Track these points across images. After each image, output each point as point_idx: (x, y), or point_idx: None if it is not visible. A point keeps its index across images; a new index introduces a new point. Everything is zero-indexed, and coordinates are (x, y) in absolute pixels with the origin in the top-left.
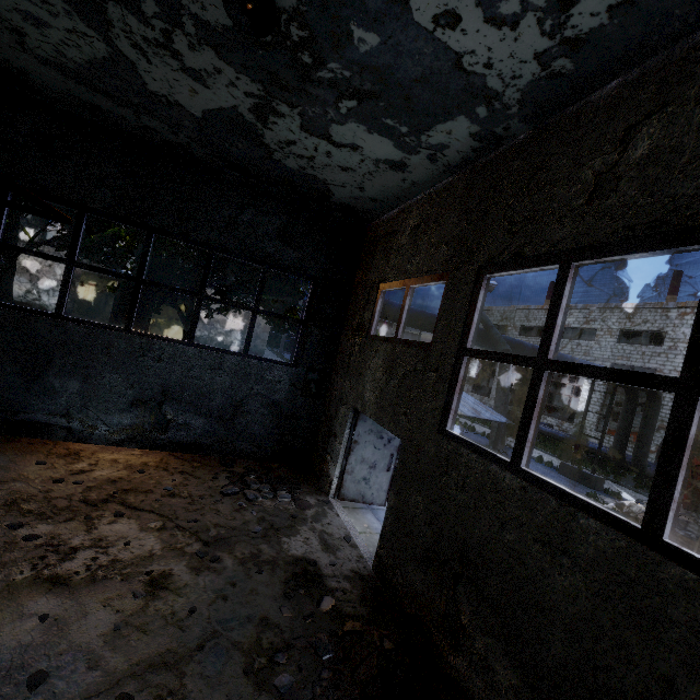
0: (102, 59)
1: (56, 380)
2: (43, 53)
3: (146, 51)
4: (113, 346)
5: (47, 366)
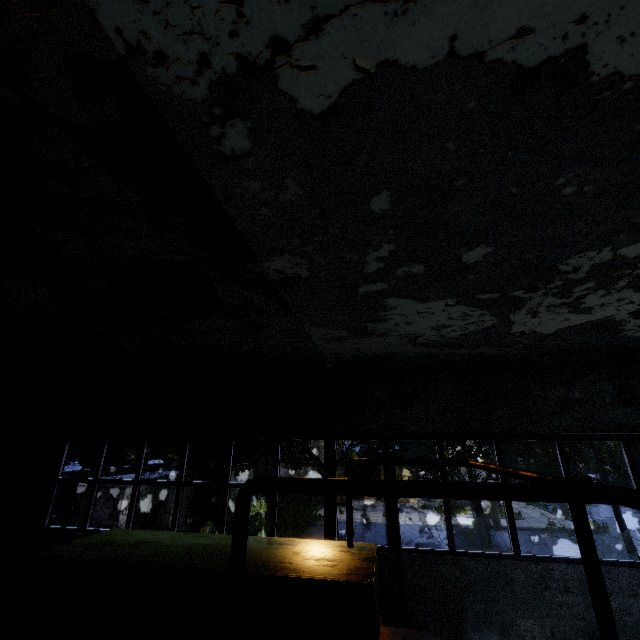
0: (479, 329)
1: (474, 634)
2: (423, 341)
3: (538, 312)
4: (512, 579)
5: (461, 617)
